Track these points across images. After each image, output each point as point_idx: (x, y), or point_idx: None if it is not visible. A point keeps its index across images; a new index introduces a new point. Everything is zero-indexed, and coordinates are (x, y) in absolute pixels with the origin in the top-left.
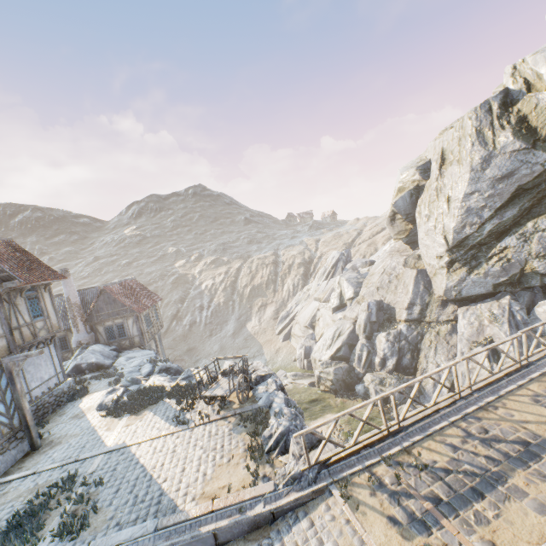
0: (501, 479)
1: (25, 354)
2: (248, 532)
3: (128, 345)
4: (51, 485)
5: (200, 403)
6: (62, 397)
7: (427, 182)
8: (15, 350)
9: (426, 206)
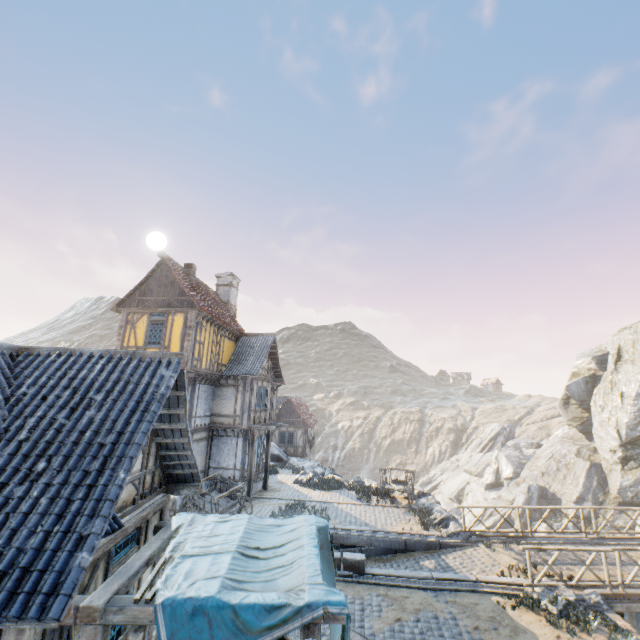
0: (592, 564)
1: (280, 424)
2: (424, 550)
3: (292, 452)
4: (292, 503)
5: (373, 497)
6: (263, 469)
7: (604, 374)
8: (270, 420)
9: (600, 396)
